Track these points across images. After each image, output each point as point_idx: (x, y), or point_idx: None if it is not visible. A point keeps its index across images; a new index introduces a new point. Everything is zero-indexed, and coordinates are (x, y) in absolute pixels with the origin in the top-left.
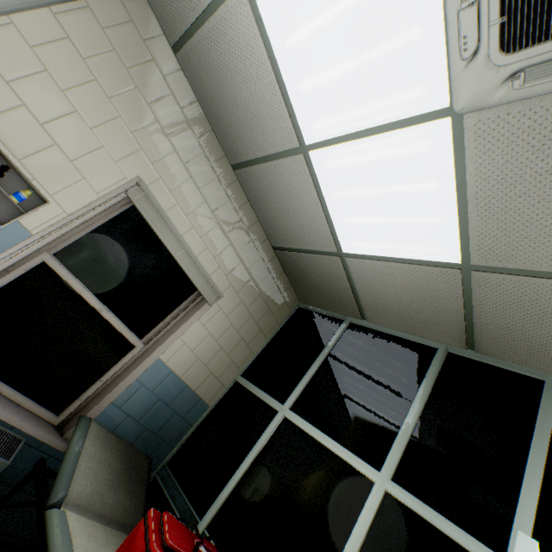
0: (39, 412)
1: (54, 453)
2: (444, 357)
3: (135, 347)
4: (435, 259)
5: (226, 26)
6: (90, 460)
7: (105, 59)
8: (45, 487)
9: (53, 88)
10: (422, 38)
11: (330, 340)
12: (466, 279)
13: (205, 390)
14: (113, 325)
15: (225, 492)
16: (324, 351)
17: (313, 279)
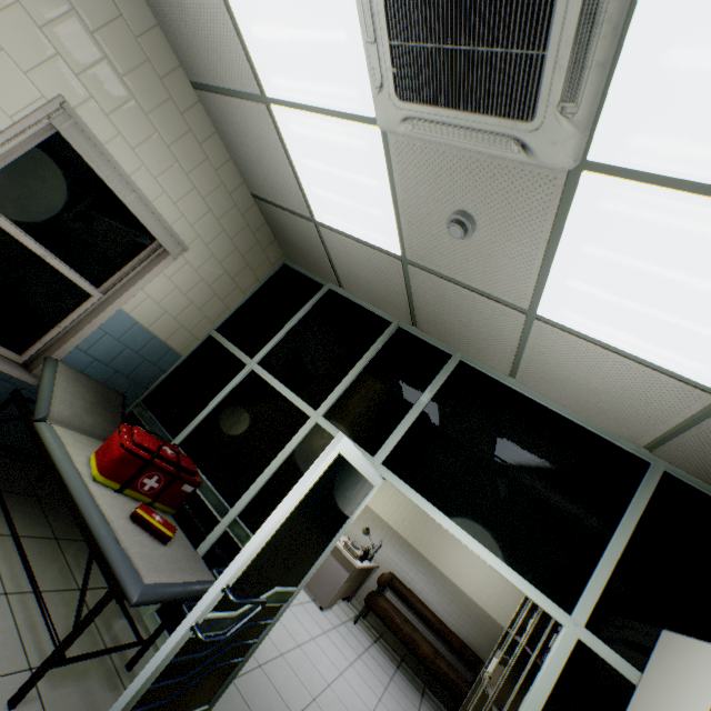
0: (0, 352)
1: (26, 386)
2: (394, 331)
3: (93, 296)
4: (384, 247)
5: None
6: (64, 392)
7: None
8: (28, 409)
9: None
10: (350, 44)
11: (306, 305)
12: (406, 269)
13: (177, 341)
14: (63, 273)
15: (195, 422)
16: (298, 315)
17: (295, 239)
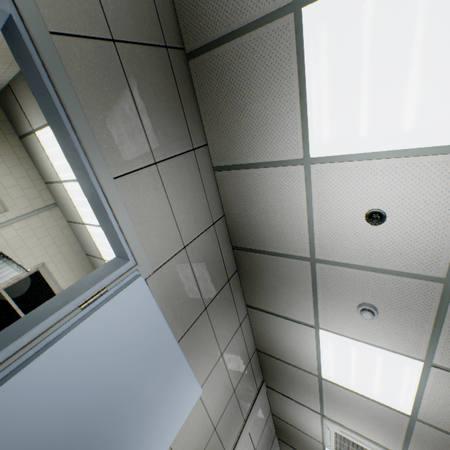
0: None
1: None
2: None
3: None
4: None
5: (82, 227)
6: None
7: (41, 228)
8: None
9: (20, 240)
10: None
11: None
12: None
13: None
14: (20, 315)
15: None
16: None
17: None
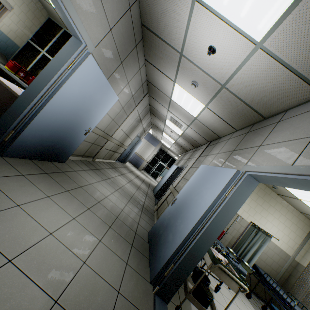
0: None
1: None
2: None
3: None
4: None
5: None
6: None
7: None
8: None
9: None
10: None
11: (58, 34)
12: None
13: (17, 42)
14: None
15: (30, 67)
16: (56, 38)
17: (49, 10)
